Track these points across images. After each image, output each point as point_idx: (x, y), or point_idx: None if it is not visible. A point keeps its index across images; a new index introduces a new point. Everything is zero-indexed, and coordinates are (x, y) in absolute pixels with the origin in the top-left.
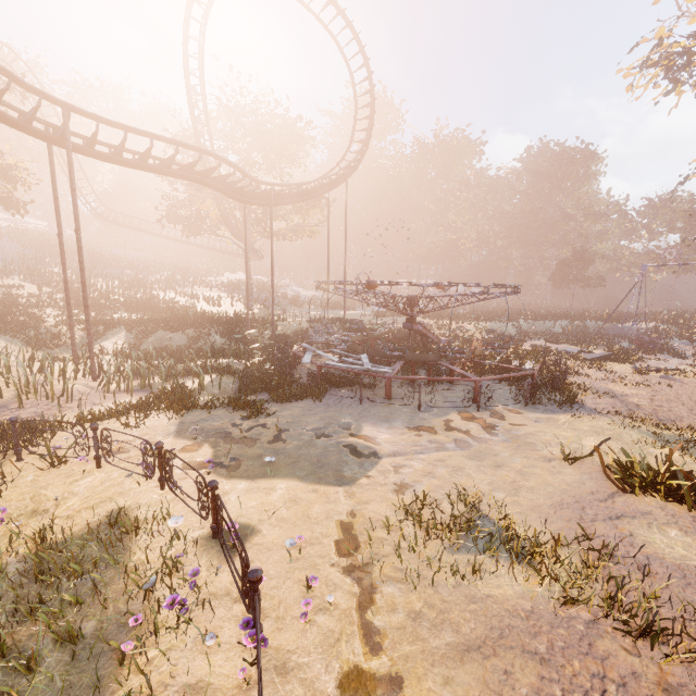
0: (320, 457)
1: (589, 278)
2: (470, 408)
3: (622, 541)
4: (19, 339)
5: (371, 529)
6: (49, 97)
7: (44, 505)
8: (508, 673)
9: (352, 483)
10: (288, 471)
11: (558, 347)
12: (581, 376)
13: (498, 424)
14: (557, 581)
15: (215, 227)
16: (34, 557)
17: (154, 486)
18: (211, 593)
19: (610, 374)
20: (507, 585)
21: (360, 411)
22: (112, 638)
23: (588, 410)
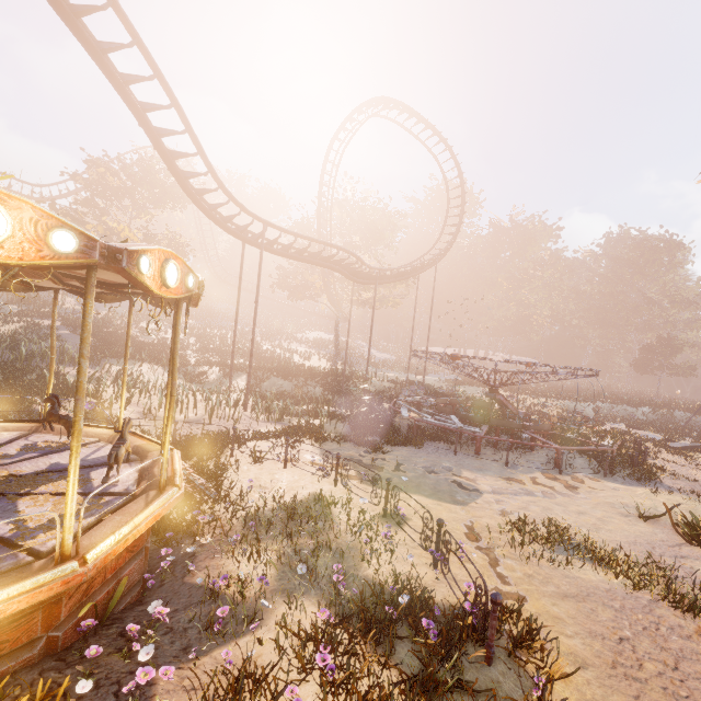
0: (435, 486)
1: (678, 367)
2: (552, 471)
3: (683, 569)
4: (181, 373)
5: (487, 531)
6: (258, 218)
7: (264, 484)
8: (593, 611)
9: (465, 505)
10: (415, 490)
11: (640, 433)
12: (662, 460)
13: (579, 486)
14: (628, 579)
15: (316, 295)
16: (284, 507)
17: (329, 484)
18: (396, 542)
19: (694, 463)
20: (591, 575)
21: (456, 460)
22: (348, 552)
23: (666, 487)
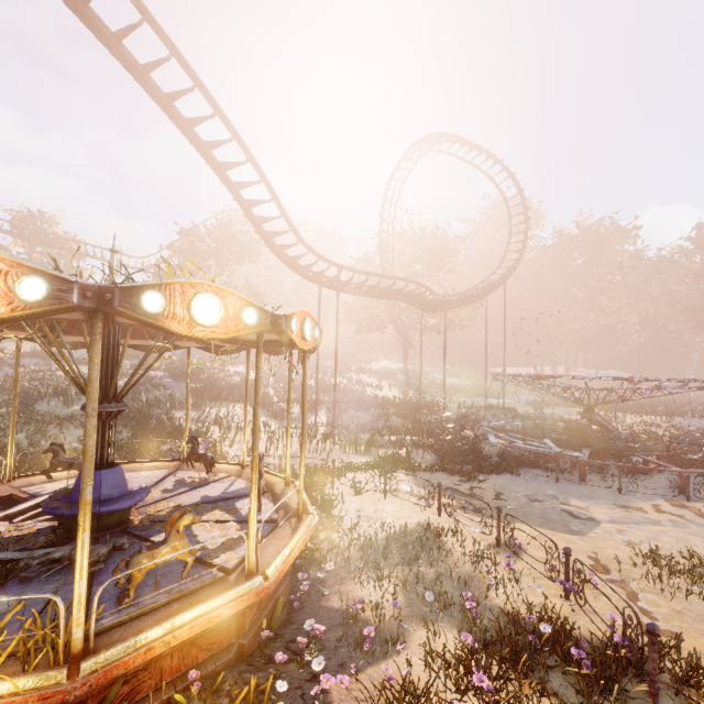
0: (543, 515)
1: None
2: (677, 498)
3: None
4: (268, 411)
5: (616, 563)
6: (333, 263)
7: (369, 514)
8: None
9: (583, 535)
10: (523, 520)
11: None
12: None
13: None
14: None
15: (383, 326)
16: (395, 536)
17: (432, 514)
18: (517, 572)
19: None
20: None
21: (559, 488)
22: (469, 581)
23: None
